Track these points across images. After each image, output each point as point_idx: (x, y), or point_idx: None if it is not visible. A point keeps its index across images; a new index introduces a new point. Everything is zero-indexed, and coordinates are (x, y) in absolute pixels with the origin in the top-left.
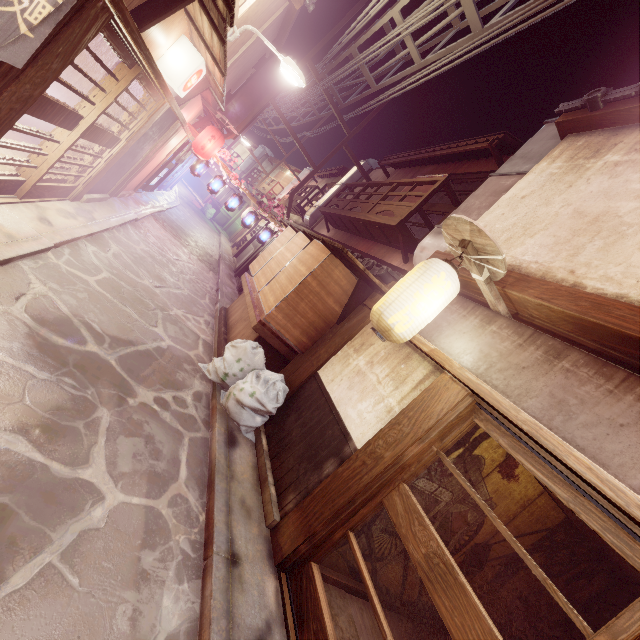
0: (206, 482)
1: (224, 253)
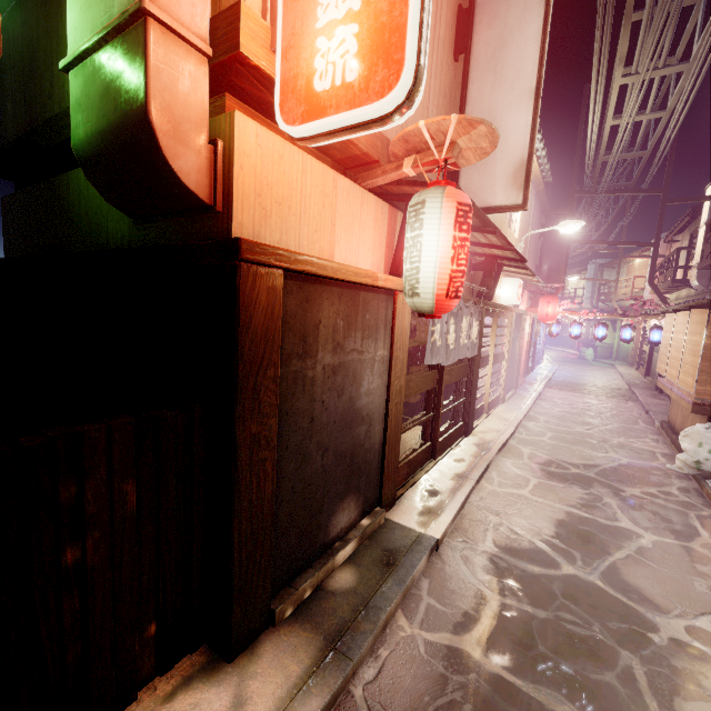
0: None
1: (630, 380)
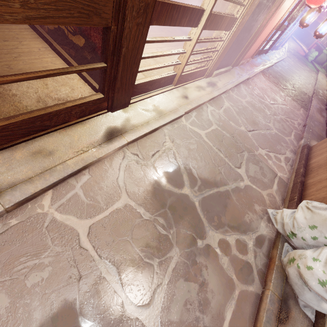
0: None
1: (318, 89)
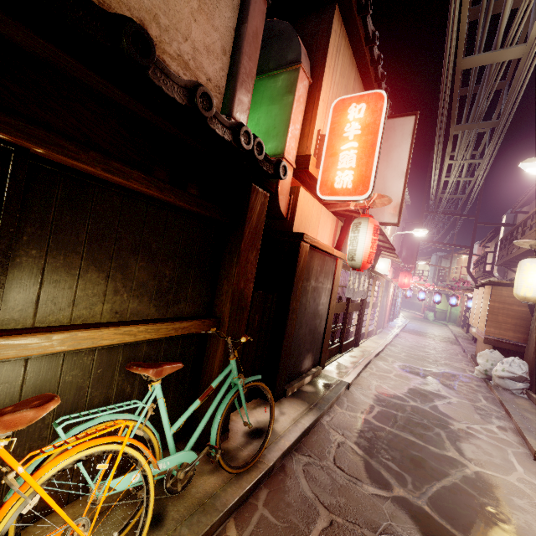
0: (500, 406)
1: (457, 333)
